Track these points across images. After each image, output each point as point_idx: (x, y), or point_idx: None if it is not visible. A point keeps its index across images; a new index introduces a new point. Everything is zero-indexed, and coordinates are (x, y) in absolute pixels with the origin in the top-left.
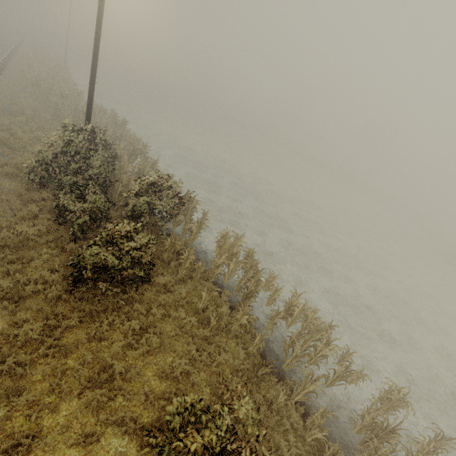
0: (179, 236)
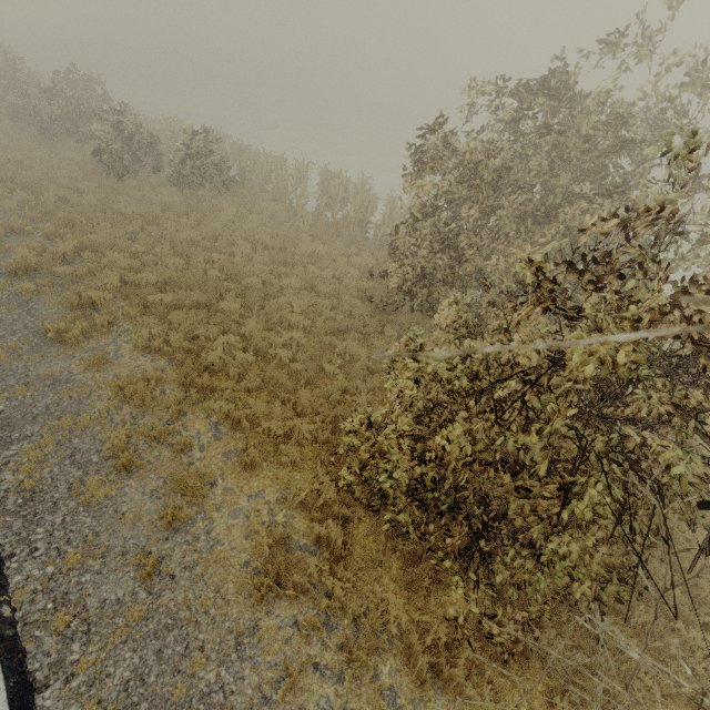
0: None
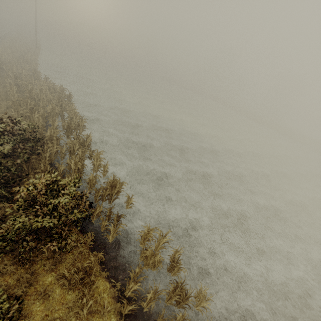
0: (99, 230)
